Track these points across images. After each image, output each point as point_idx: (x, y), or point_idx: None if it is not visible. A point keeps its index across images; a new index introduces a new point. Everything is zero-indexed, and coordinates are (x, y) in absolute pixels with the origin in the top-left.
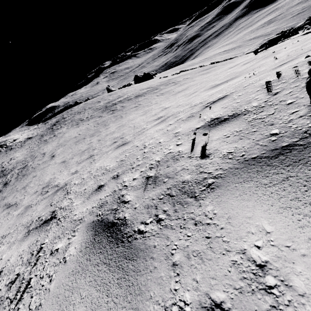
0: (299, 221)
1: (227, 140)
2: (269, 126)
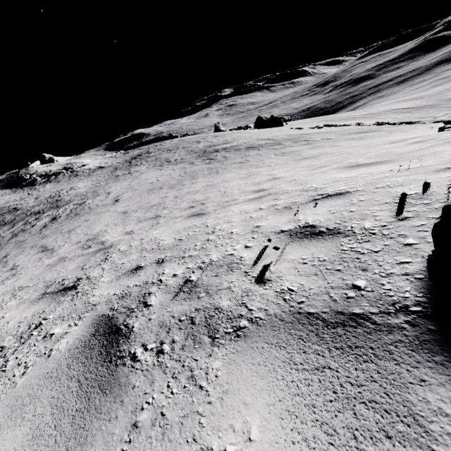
0: (292, 444)
1: (301, 268)
2: (359, 271)
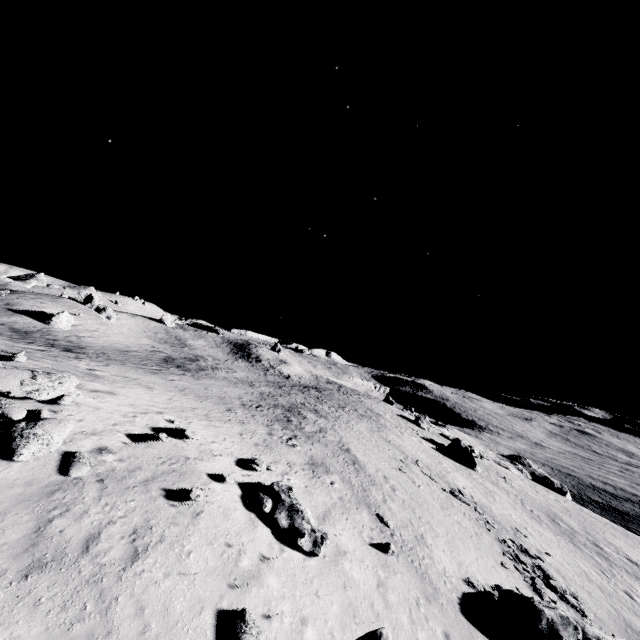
0: None
1: None
2: None
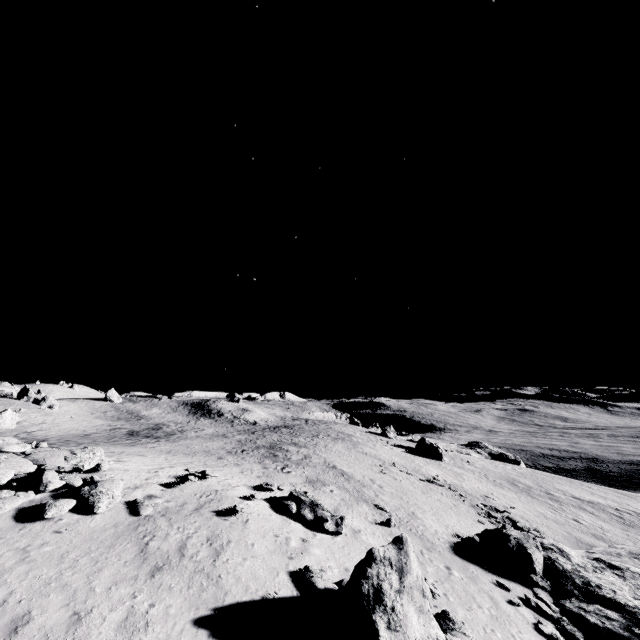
0: None
1: None
2: None
